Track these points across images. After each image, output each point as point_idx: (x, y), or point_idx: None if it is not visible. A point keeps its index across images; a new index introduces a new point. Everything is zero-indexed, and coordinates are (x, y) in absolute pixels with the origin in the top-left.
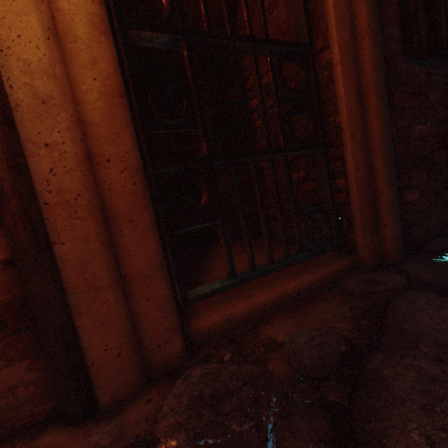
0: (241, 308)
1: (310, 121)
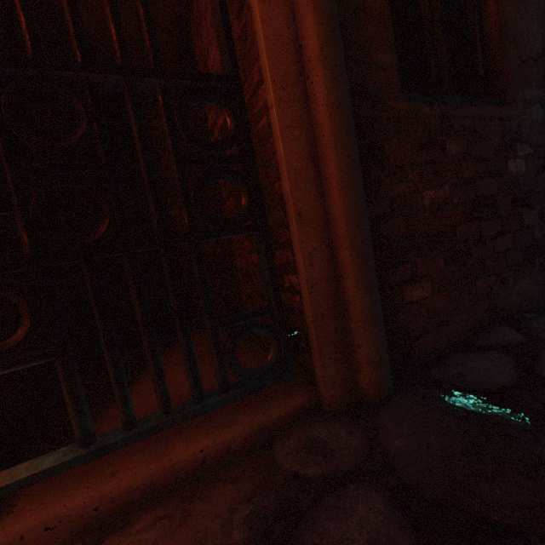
0: (80, 504)
1: (242, 190)
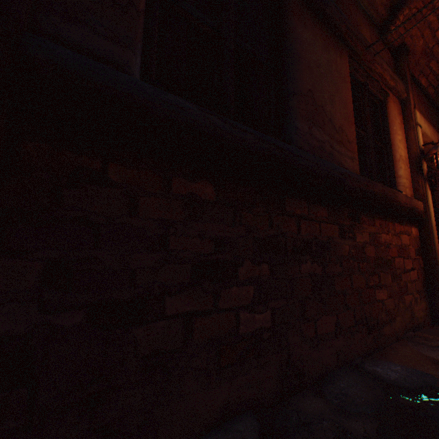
0: None
1: None
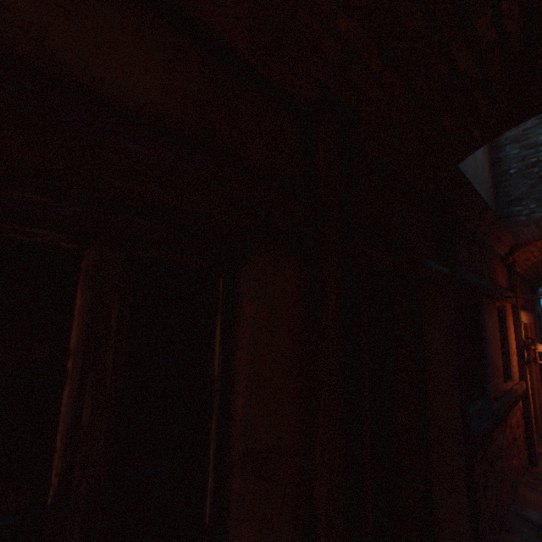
0: None
1: None
